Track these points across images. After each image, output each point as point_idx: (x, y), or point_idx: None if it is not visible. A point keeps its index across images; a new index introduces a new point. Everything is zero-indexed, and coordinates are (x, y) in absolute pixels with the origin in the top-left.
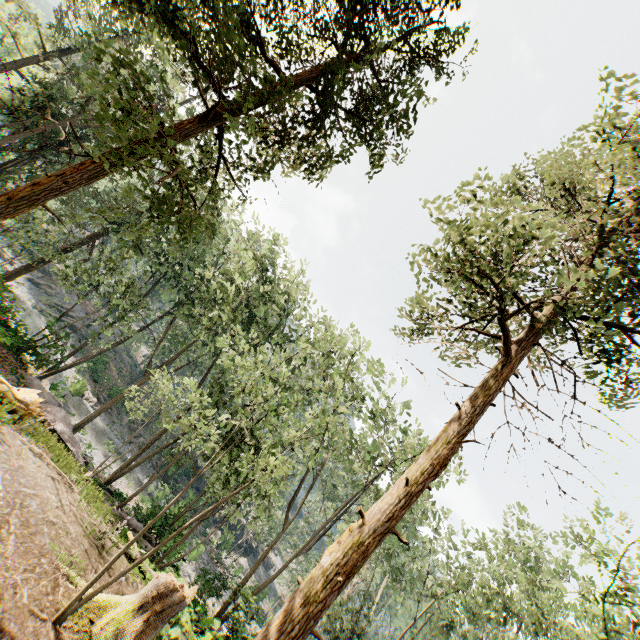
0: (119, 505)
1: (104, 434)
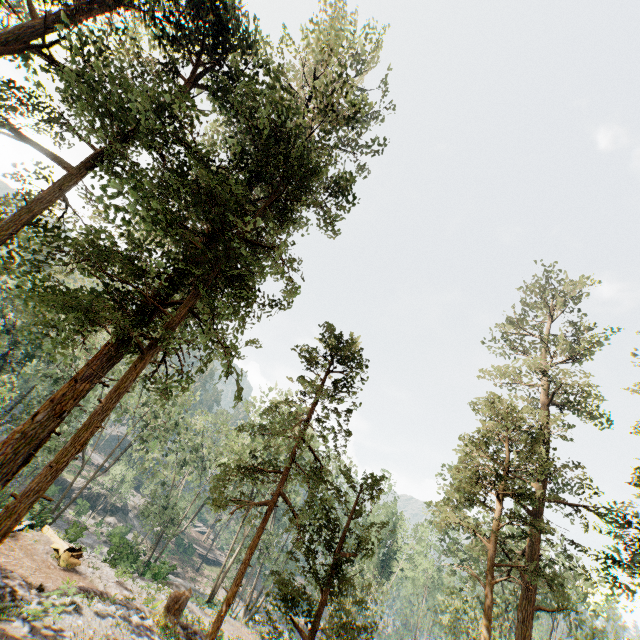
0: None
1: None
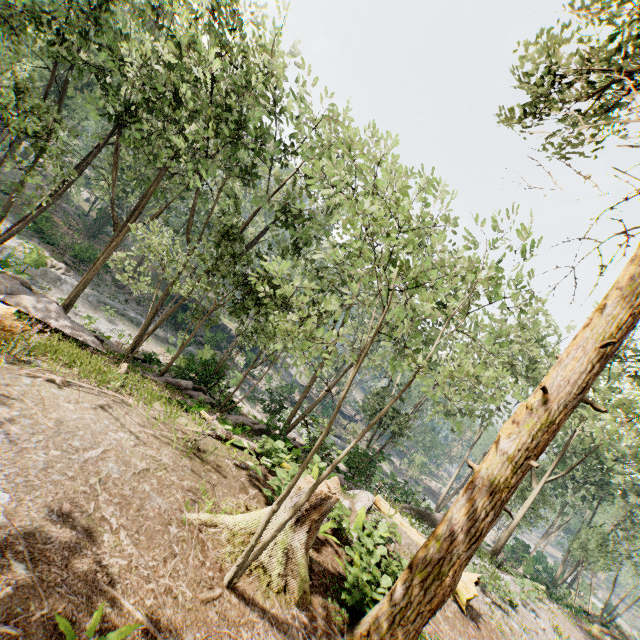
0: (161, 373)
1: (95, 300)
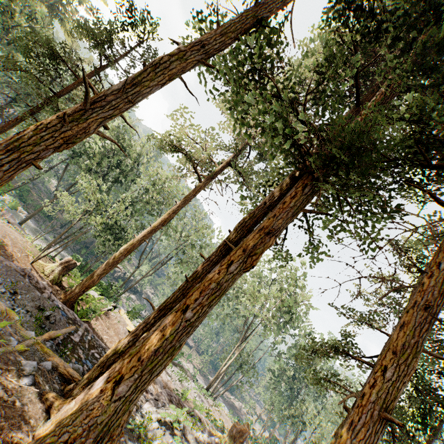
0: (51, 257)
1: (37, 231)
